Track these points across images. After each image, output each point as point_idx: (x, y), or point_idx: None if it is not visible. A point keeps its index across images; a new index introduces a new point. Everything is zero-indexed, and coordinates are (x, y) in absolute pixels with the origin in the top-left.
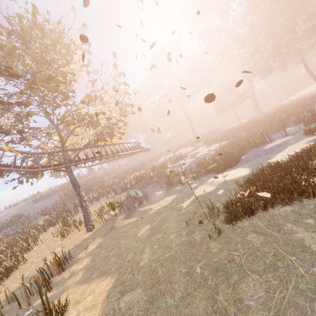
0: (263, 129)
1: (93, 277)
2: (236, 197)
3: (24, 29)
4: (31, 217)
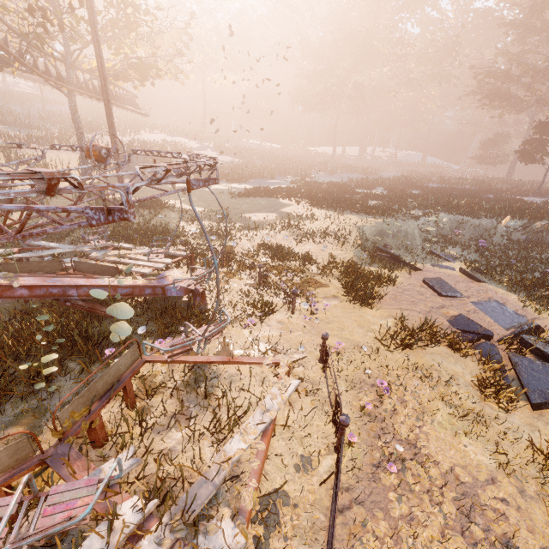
0: (275, 167)
1: None
2: (244, 192)
3: None
4: None
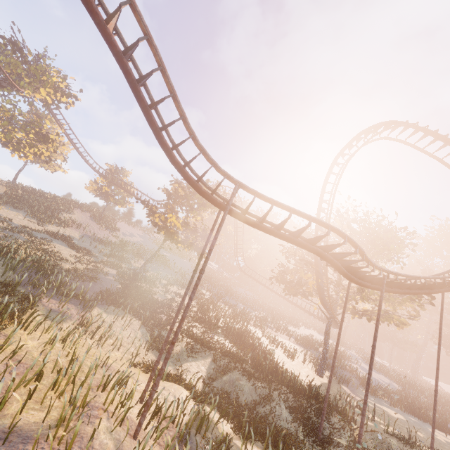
0: (448, 413)
1: (423, 444)
2: None
3: (394, 237)
4: (183, 273)
